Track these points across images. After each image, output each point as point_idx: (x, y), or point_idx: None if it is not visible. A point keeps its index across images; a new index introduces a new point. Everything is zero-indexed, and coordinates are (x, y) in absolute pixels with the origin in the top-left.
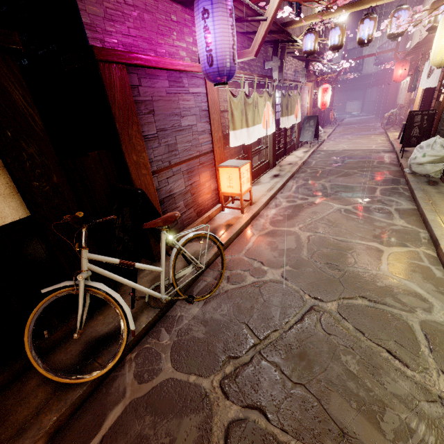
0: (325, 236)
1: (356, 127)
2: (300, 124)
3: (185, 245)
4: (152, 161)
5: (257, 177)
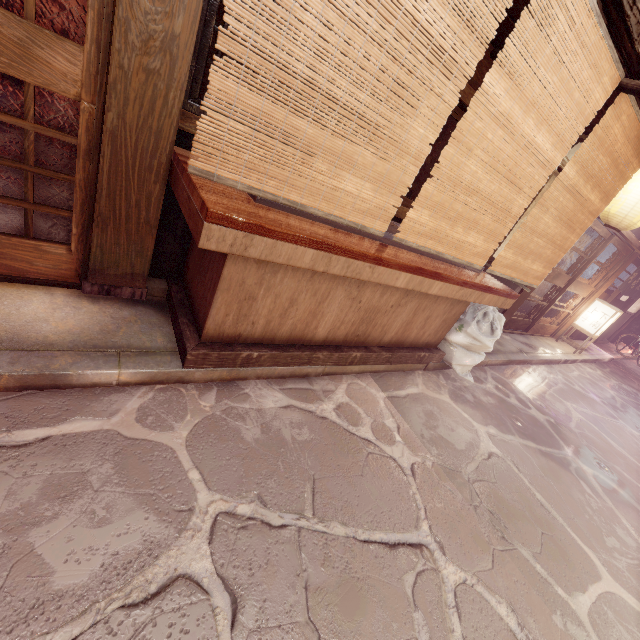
0: None
1: None
2: None
3: None
4: None
5: None
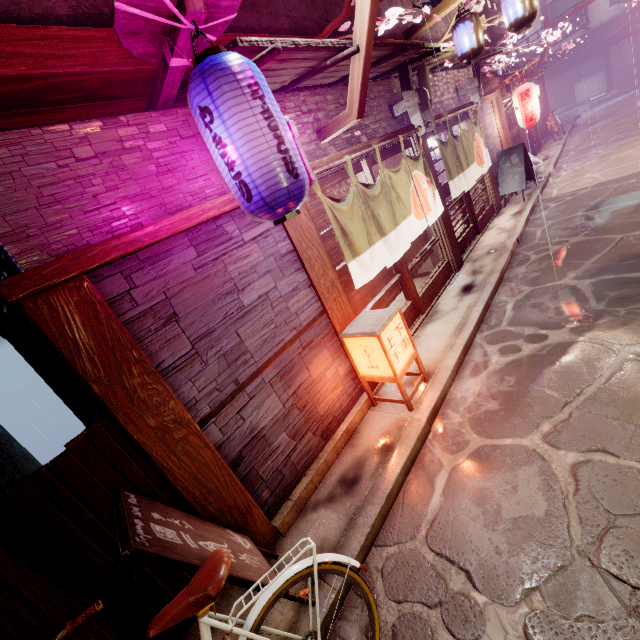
0: (620, 463)
1: (610, 126)
2: (493, 168)
3: (264, 618)
4: (198, 401)
5: (431, 303)
